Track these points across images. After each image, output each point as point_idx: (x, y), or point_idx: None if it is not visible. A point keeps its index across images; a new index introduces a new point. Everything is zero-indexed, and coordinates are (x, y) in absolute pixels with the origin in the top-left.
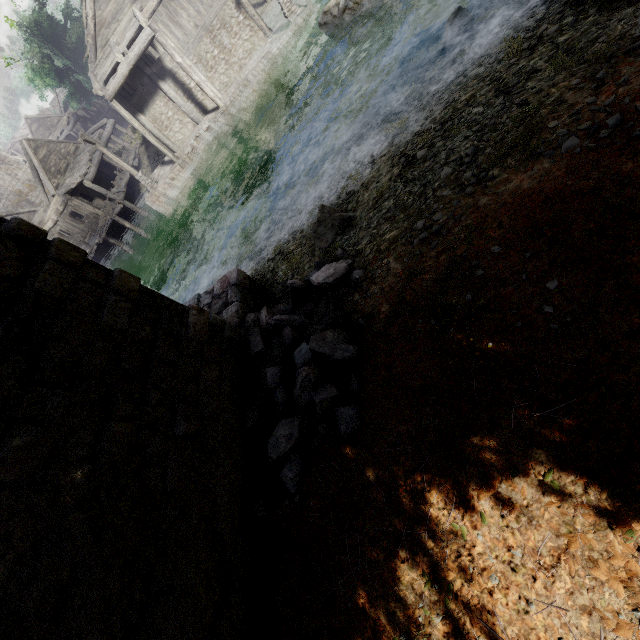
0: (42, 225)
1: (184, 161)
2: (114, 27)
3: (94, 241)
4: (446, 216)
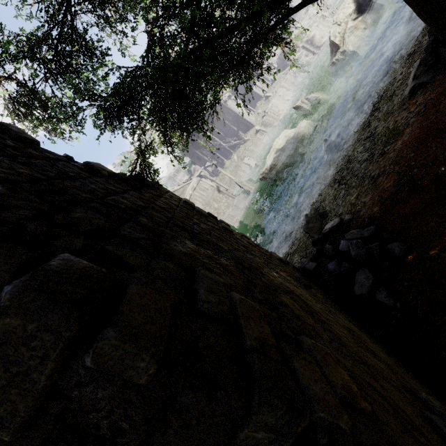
0: None
1: None
2: None
3: None
4: (377, 171)
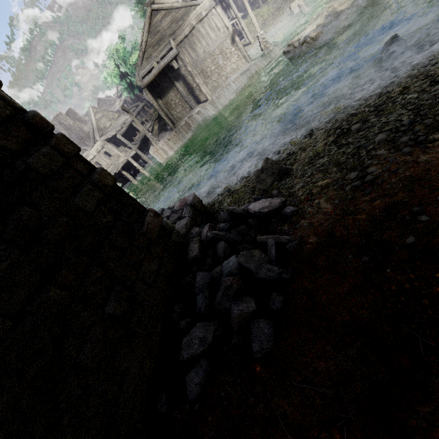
0: (87, 157)
1: (179, 129)
2: (156, 48)
3: (113, 171)
4: (381, 169)
